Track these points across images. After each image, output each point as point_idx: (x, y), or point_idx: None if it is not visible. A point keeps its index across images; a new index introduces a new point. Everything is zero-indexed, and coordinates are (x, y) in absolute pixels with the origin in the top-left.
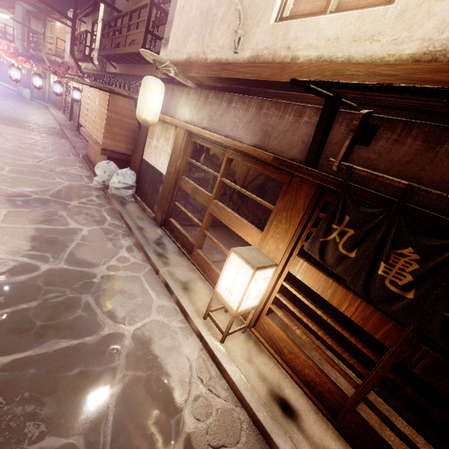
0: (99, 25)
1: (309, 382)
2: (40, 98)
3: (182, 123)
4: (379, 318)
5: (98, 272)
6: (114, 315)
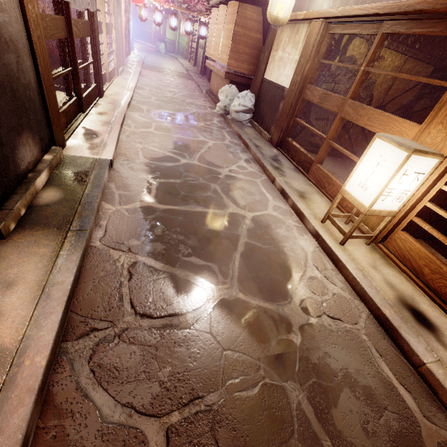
0: None
1: None
2: (171, 51)
3: (319, 12)
4: None
5: (222, 172)
6: (236, 202)
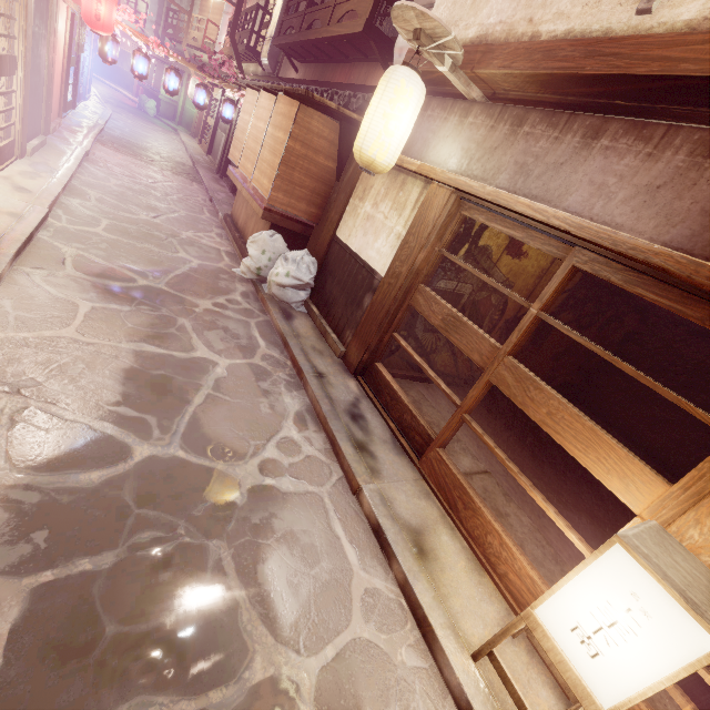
0: None
1: None
2: (168, 116)
3: (448, 175)
4: None
5: (243, 476)
6: (275, 613)
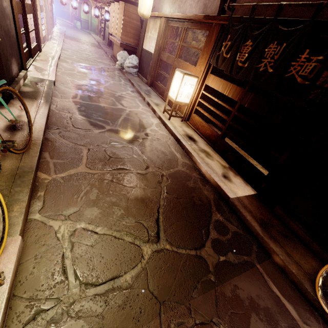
0: None
1: (207, 136)
2: (86, 28)
3: (163, 14)
4: (238, 90)
5: (117, 94)
6: (123, 105)
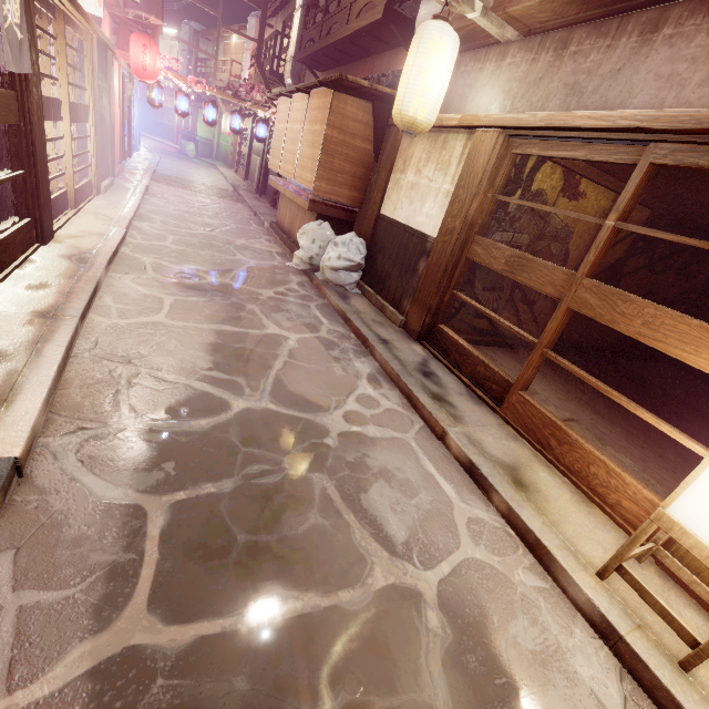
0: (296, 17)
1: None
2: (206, 155)
3: (492, 117)
4: None
5: (330, 424)
6: (385, 533)
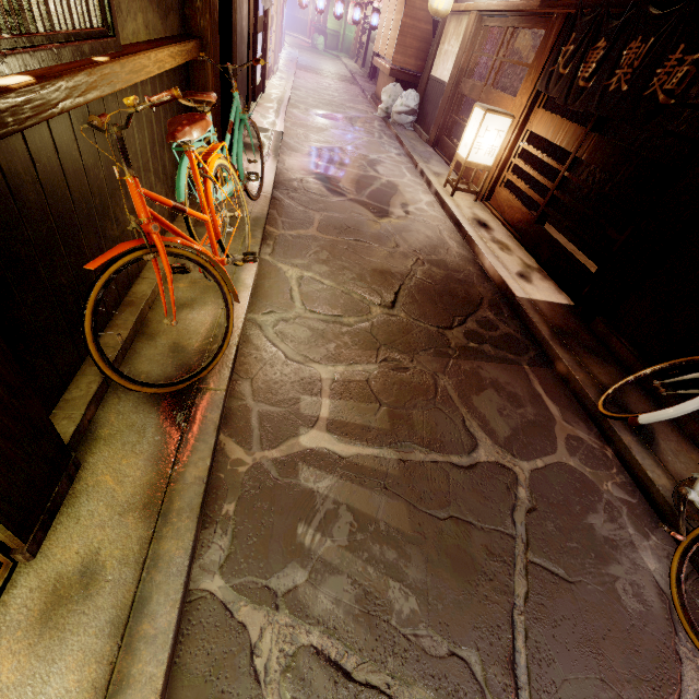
0: None
1: (515, 224)
2: (333, 47)
3: (474, 5)
4: (577, 132)
5: (371, 156)
6: (378, 172)
